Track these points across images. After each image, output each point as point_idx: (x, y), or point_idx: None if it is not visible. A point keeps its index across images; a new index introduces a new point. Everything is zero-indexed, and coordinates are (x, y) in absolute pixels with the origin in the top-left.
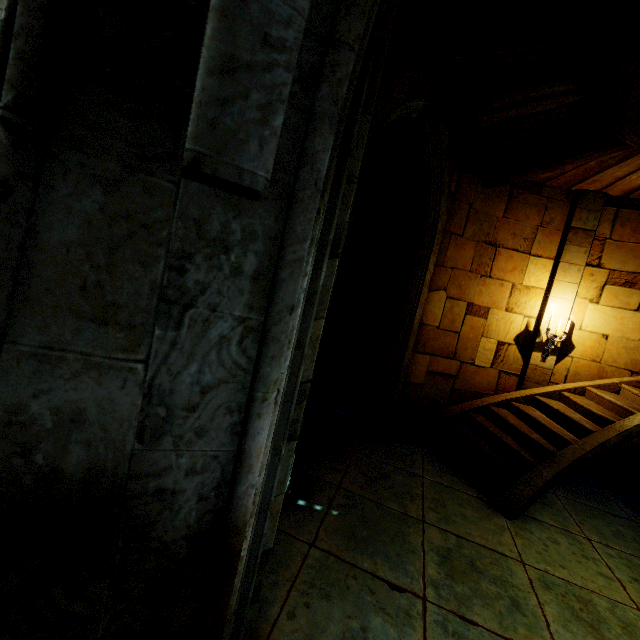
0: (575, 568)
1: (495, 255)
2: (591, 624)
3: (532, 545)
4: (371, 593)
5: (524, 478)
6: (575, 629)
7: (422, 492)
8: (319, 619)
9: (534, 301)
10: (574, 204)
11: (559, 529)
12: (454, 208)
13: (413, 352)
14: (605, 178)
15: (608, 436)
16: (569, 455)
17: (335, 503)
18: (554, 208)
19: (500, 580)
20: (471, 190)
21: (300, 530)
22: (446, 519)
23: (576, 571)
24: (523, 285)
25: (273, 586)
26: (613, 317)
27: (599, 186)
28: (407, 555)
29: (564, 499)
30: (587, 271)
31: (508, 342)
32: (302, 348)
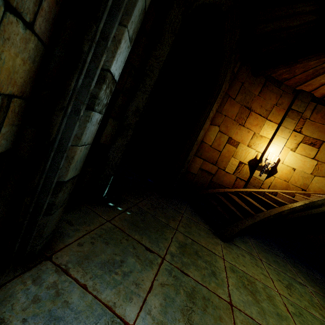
0: (250, 268)
1: (249, 115)
2: (251, 291)
3: (231, 254)
4: (134, 248)
5: (235, 224)
6: (242, 291)
7: (180, 219)
8: (97, 250)
9: (263, 144)
10: (295, 97)
11: (247, 252)
12: (233, 82)
13: (195, 155)
14: (315, 83)
15: (284, 209)
16: (261, 216)
17: (130, 210)
18: (285, 97)
19: (209, 262)
20: (245, 75)
21: (104, 214)
22: (189, 232)
23: (250, 269)
24: (259, 134)
25: (76, 230)
26: (300, 160)
27: (310, 89)
28: (161, 239)
29: (253, 242)
30: (293, 134)
31: (245, 163)
32: (107, 41)
